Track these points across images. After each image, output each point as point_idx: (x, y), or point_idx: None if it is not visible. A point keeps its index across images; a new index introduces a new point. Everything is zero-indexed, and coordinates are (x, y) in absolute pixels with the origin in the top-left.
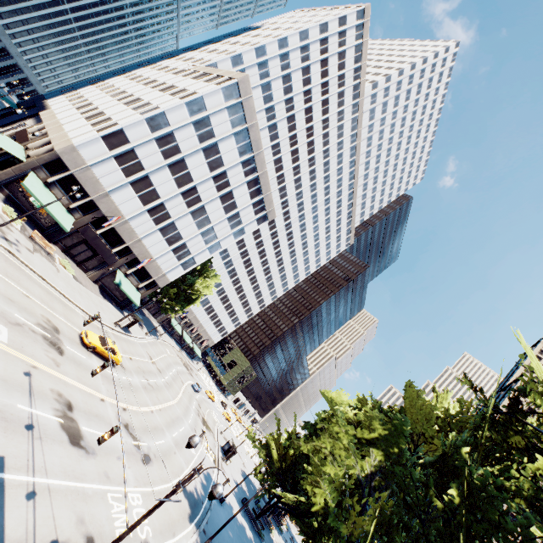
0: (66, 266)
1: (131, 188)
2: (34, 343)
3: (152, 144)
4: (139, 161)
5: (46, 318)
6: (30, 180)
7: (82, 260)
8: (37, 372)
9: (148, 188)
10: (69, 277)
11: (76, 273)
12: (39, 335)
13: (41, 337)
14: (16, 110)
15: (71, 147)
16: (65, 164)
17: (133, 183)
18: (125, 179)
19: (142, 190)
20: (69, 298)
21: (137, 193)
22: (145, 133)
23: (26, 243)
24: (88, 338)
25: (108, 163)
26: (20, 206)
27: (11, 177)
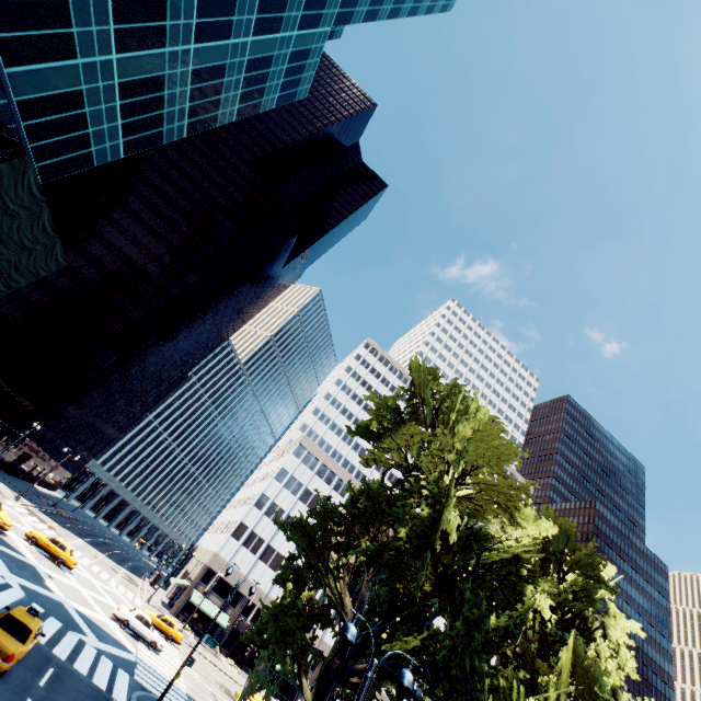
0: (231, 665)
1: (261, 562)
2: (214, 686)
3: (263, 519)
4: (259, 537)
5: (220, 682)
6: (194, 595)
7: (244, 660)
8: (219, 697)
9: (273, 555)
10: (235, 672)
11: (241, 673)
12: (217, 686)
13: (219, 687)
14: (183, 546)
15: (215, 554)
16: (213, 570)
17: (261, 557)
18: (254, 557)
19: (269, 559)
20: (236, 680)
21: (267, 563)
22: (256, 514)
23: (200, 645)
24: (254, 697)
25: (239, 552)
26: (191, 625)
27: (183, 602)
